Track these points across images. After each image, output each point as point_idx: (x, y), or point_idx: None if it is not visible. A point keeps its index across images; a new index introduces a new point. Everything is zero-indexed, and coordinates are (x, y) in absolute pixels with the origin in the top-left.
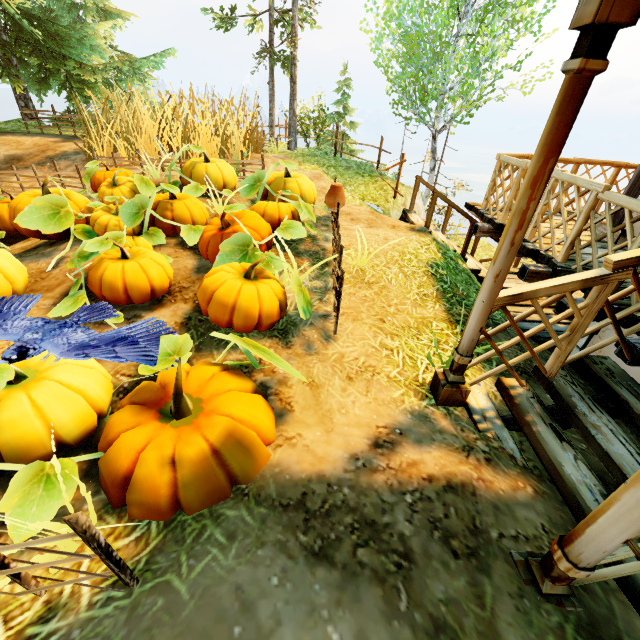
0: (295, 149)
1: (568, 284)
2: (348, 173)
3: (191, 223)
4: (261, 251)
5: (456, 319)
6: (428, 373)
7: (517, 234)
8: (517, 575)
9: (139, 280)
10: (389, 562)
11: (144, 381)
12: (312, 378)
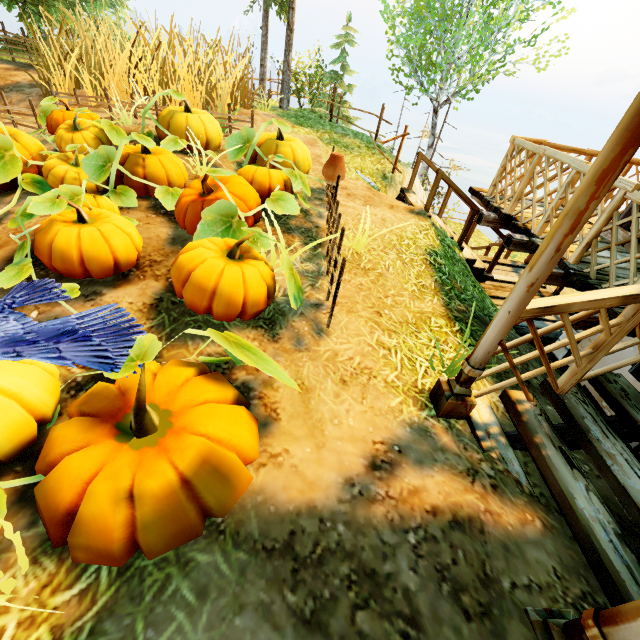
0: (287, 108)
1: (607, 299)
2: (344, 142)
3: (167, 184)
4: (247, 224)
5: (455, 315)
6: (427, 378)
7: (566, 238)
8: (534, 639)
9: (99, 251)
10: (394, 631)
11: (99, 382)
12: (301, 380)
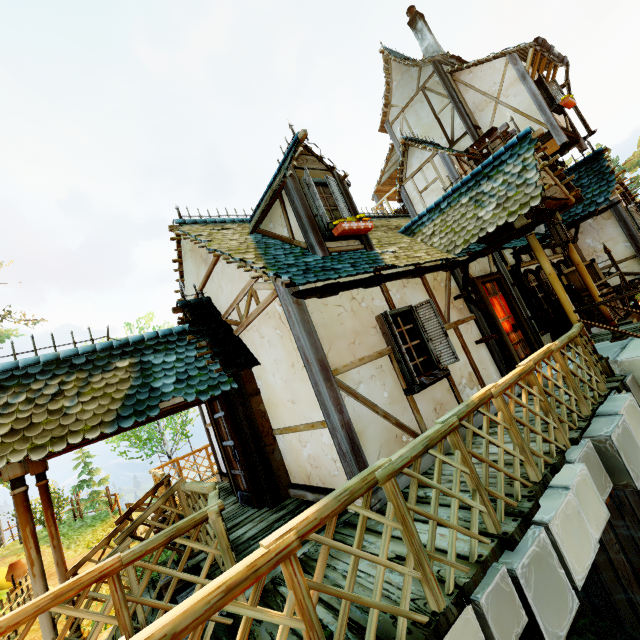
0: None
1: (101, 543)
2: (79, 531)
3: None
4: None
5: None
6: None
7: (54, 541)
8: None
9: None
10: None
11: None
12: None
